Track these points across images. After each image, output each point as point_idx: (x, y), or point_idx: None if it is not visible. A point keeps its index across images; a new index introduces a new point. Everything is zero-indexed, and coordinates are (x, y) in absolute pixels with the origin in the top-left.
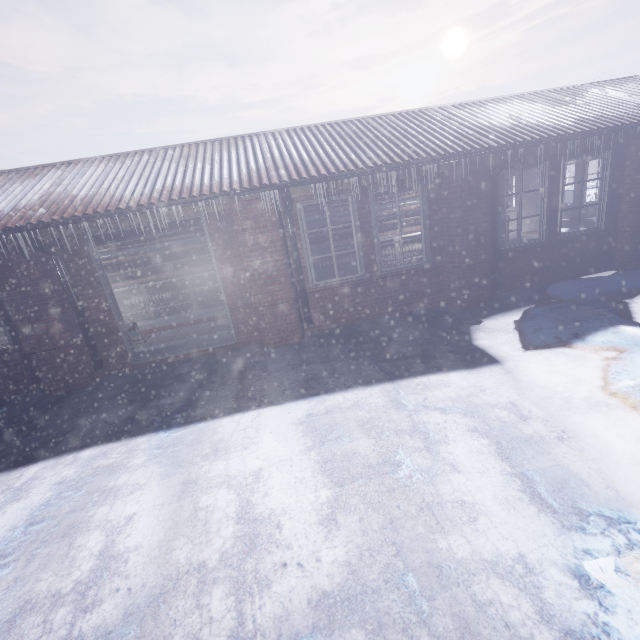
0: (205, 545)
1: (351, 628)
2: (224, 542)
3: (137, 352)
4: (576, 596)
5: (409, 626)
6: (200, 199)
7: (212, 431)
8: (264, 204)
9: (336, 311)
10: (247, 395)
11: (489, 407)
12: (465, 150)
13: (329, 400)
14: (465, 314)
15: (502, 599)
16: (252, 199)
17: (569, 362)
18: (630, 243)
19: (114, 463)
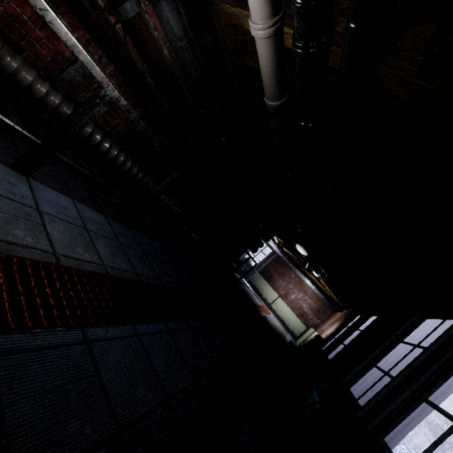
0: None
1: None
2: None
3: None
4: None
5: None
6: None
7: None
8: None
9: None
10: None
11: None
12: None
13: None
14: None
15: None
16: None
17: None
18: None
19: None
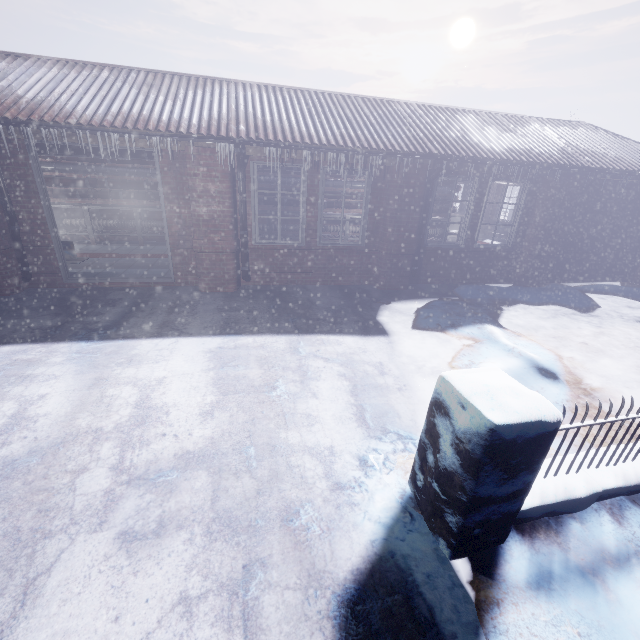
0: (105, 418)
1: (199, 470)
2: (121, 418)
3: (70, 272)
4: (353, 469)
5: (239, 472)
6: (155, 134)
7: (131, 347)
8: (218, 155)
9: (273, 271)
10: (171, 326)
11: (362, 363)
12: (409, 151)
13: (241, 340)
14: (382, 295)
15: (306, 465)
16: (208, 147)
17: (438, 343)
18: (527, 264)
19: (33, 358)
